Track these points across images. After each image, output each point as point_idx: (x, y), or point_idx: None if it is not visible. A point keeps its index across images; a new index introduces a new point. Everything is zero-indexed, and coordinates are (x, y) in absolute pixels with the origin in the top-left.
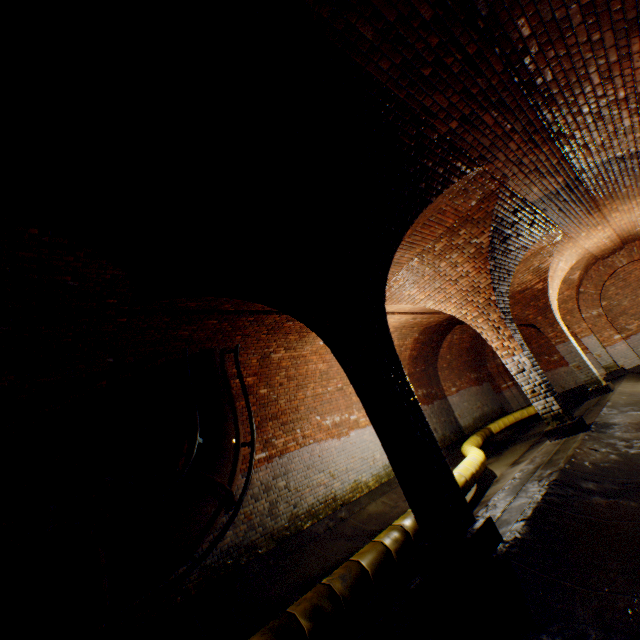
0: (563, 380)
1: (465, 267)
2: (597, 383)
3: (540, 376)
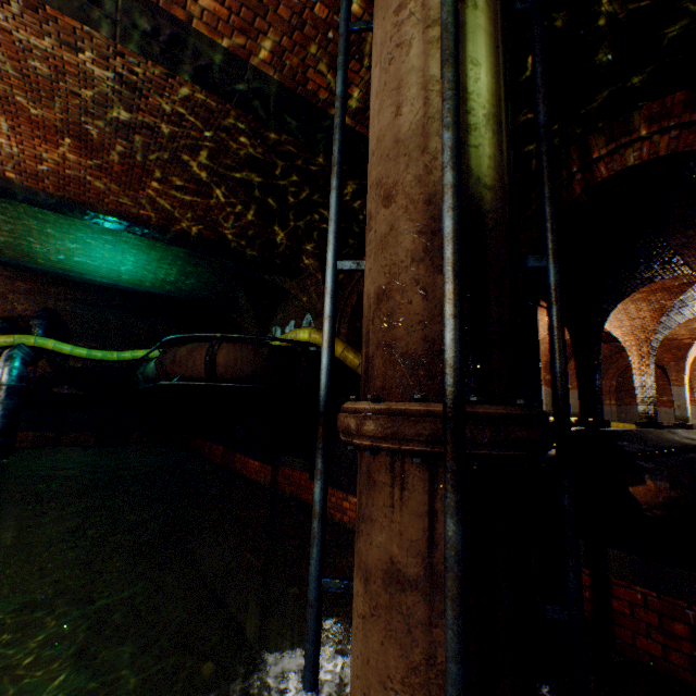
0: (659, 417)
1: (645, 314)
2: (685, 421)
3: (652, 393)
